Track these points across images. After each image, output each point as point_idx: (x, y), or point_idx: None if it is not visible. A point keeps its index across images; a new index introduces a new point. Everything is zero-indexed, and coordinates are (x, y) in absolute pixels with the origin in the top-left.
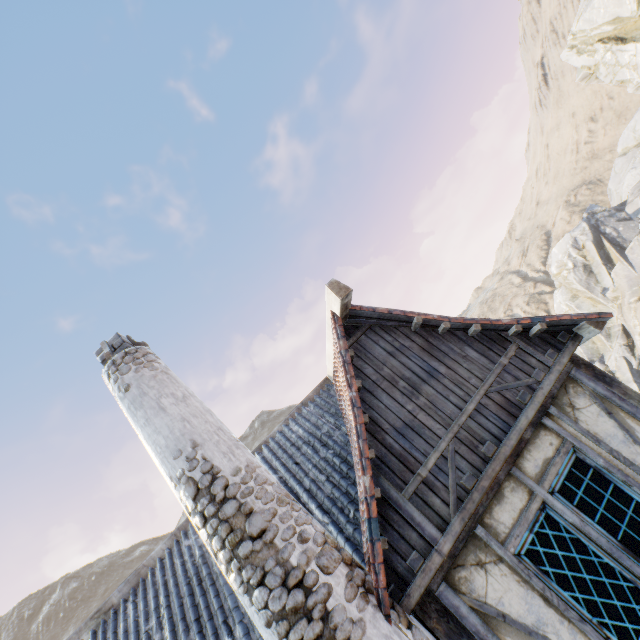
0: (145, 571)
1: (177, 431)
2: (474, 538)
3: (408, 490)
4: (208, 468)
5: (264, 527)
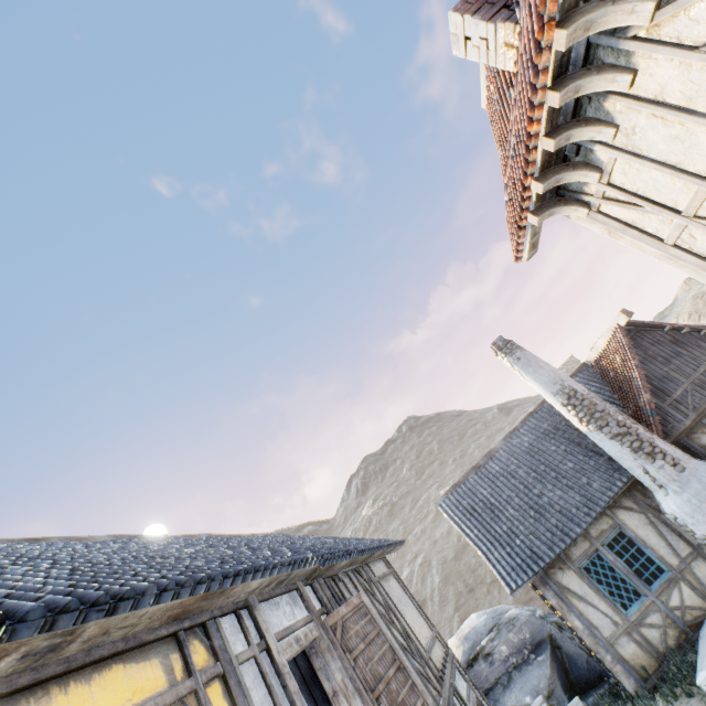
0: (493, 453)
1: (552, 375)
2: (701, 424)
3: (666, 403)
4: (571, 389)
5: (603, 409)
